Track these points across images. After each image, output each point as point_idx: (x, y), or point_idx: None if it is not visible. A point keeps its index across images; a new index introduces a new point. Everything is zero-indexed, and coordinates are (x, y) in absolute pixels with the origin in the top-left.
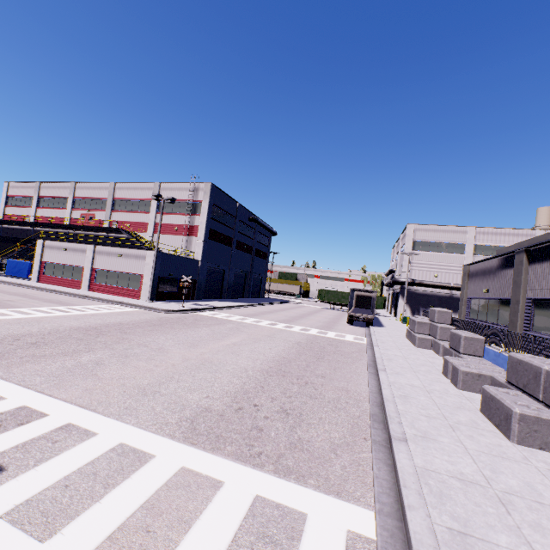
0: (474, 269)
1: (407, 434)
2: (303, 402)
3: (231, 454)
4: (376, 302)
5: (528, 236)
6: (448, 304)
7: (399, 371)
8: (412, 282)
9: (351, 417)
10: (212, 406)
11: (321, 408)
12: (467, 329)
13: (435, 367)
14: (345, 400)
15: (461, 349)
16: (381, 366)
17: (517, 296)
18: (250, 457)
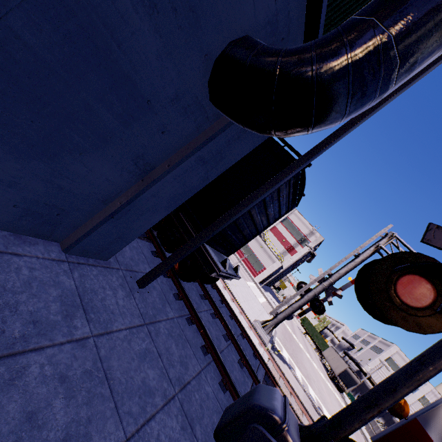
0: None
1: None
2: None
3: None
4: None
5: None
6: None
7: None
8: (369, 377)
9: None
10: None
11: None
12: None
13: None
14: None
15: None
16: None
17: None
18: None
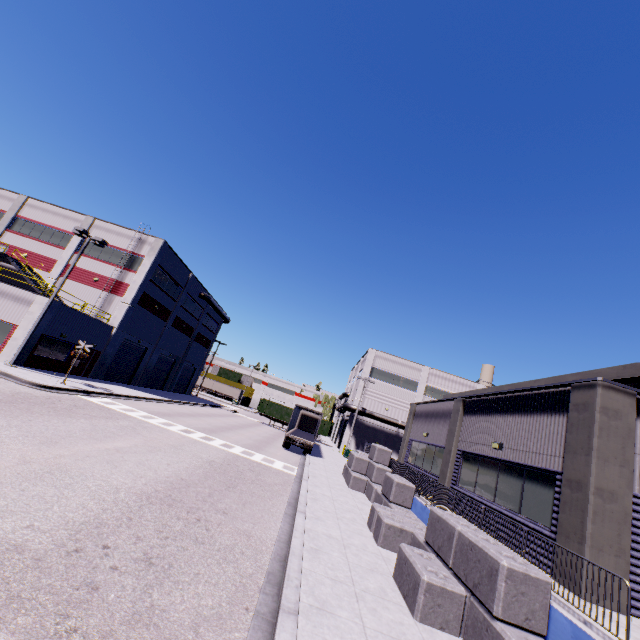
0: (420, 409)
1: (302, 604)
2: (182, 548)
3: (20, 630)
4: (322, 427)
5: (471, 388)
6: (393, 443)
7: (320, 516)
8: (363, 411)
9: (241, 574)
10: (30, 542)
11: (205, 559)
12: (403, 474)
13: (362, 515)
14: (242, 550)
15: (392, 496)
16: (303, 507)
17: (451, 446)
18: (53, 637)
